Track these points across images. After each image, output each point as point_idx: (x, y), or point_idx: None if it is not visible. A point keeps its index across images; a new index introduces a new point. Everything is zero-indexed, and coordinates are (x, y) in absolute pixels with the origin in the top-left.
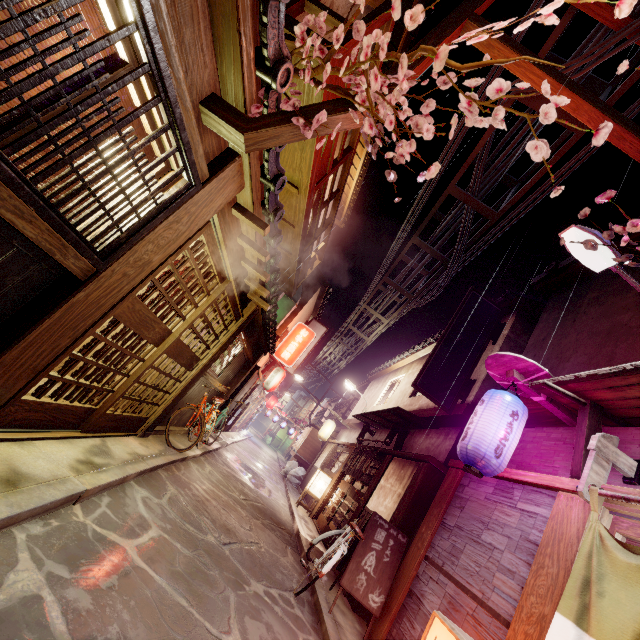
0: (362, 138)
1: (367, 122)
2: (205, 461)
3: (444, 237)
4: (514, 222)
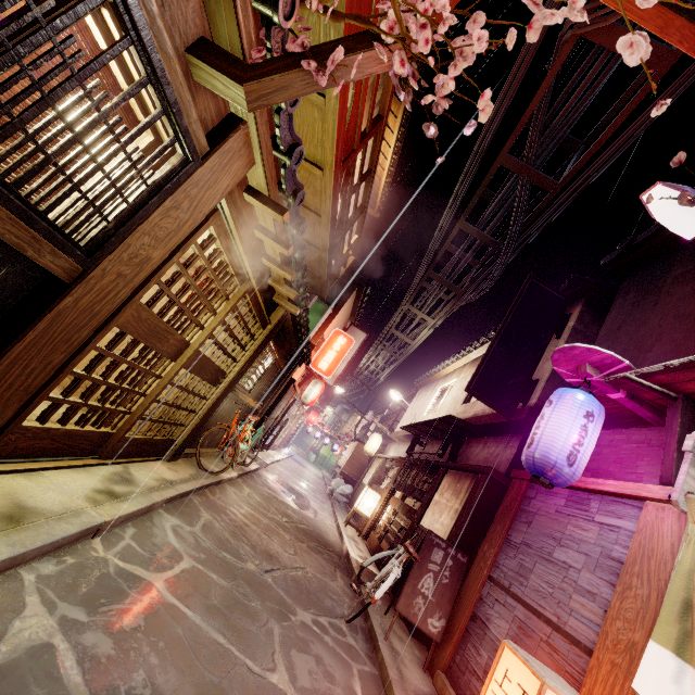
0: (394, 107)
1: (397, 58)
2: (243, 483)
3: (495, 219)
4: (579, 192)
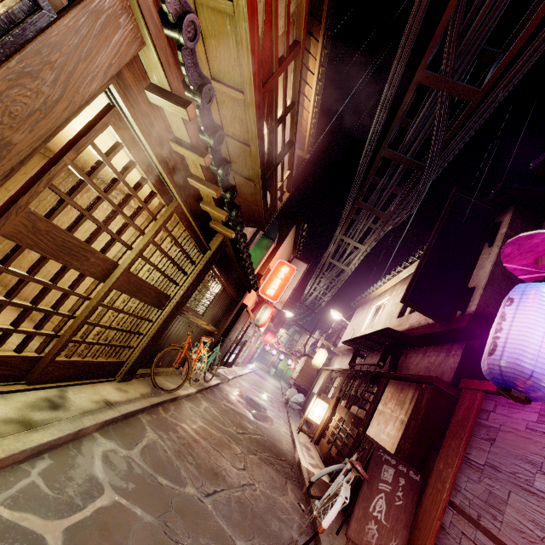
0: (313, 50)
1: None
2: (202, 398)
3: (415, 144)
4: (504, 95)
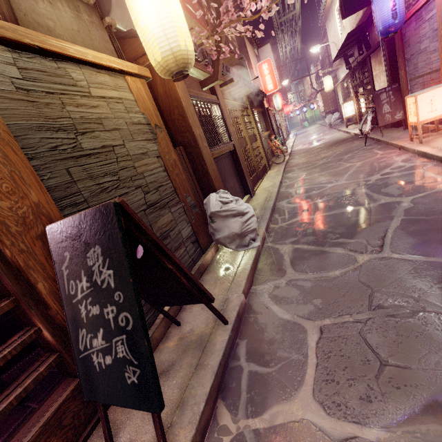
0: None
1: (231, 25)
2: (293, 157)
3: None
4: None
